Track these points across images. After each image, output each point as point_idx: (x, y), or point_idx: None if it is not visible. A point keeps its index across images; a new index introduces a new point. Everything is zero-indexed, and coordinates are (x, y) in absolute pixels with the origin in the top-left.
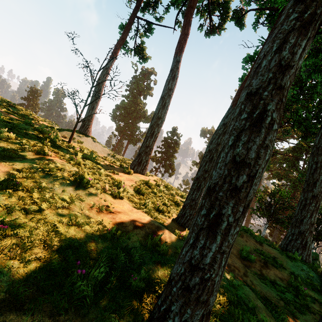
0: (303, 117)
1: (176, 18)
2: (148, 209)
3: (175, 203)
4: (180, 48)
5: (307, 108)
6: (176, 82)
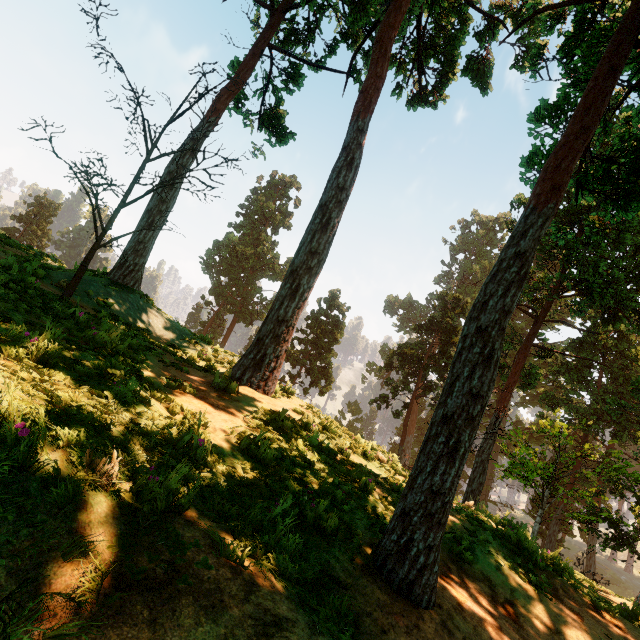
0: (606, 277)
1: (351, 63)
2: (284, 542)
3: (358, 484)
4: (365, 103)
5: (613, 260)
6: (355, 174)
